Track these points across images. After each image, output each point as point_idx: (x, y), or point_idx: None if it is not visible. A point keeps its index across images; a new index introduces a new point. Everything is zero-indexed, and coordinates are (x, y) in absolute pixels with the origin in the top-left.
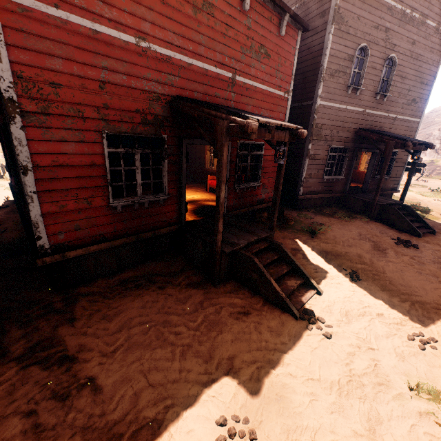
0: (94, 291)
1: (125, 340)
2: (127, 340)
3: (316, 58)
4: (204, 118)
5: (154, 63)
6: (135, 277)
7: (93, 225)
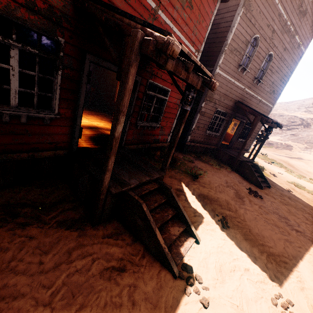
0: None
1: None
2: None
3: (223, 33)
4: (112, 24)
5: None
6: None
7: None
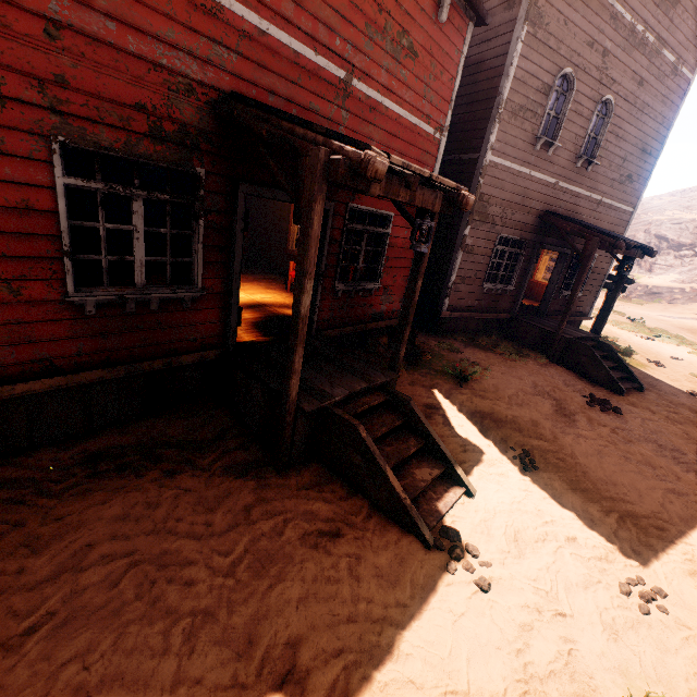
0: (21, 477)
1: (63, 600)
2: (66, 602)
3: (492, 81)
4: (280, 140)
5: (184, 9)
6: (120, 448)
7: (24, 340)
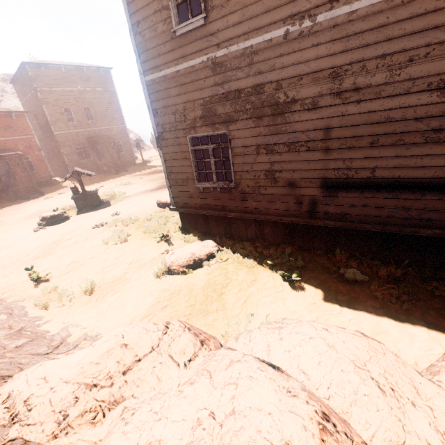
0: None
1: None
2: None
3: (46, 117)
4: None
5: None
6: None
7: None
